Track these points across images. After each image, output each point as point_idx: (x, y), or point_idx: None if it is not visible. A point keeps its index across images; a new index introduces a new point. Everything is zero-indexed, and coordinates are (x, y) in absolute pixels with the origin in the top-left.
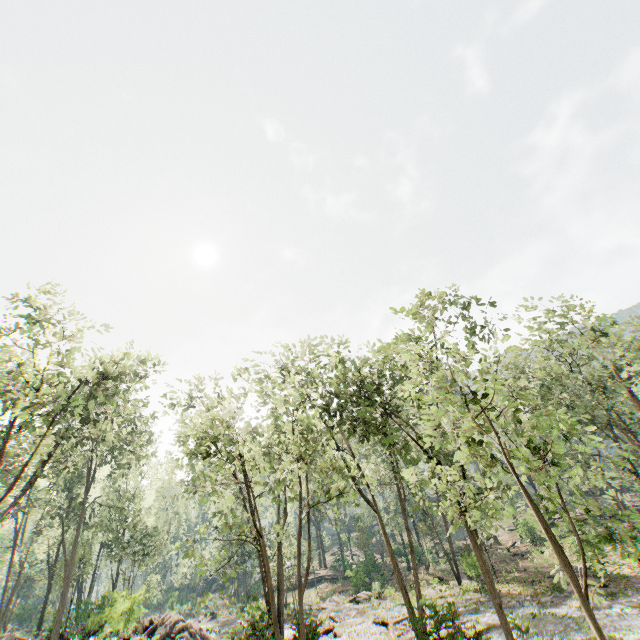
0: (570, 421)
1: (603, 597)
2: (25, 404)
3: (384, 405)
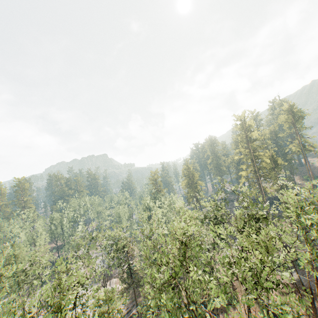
0: None
1: None
2: None
3: (18, 281)
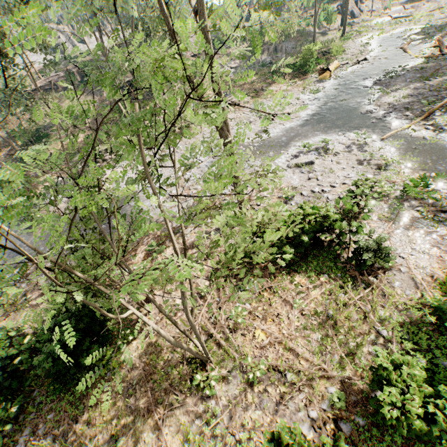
0: None
1: (437, 31)
2: None
3: None
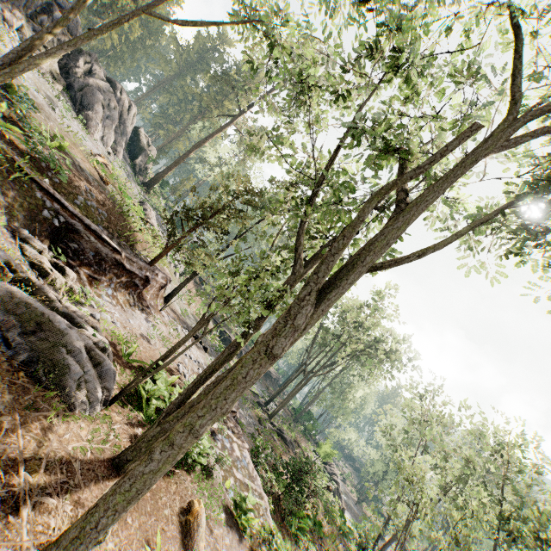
0: None
1: None
2: (352, 347)
3: None
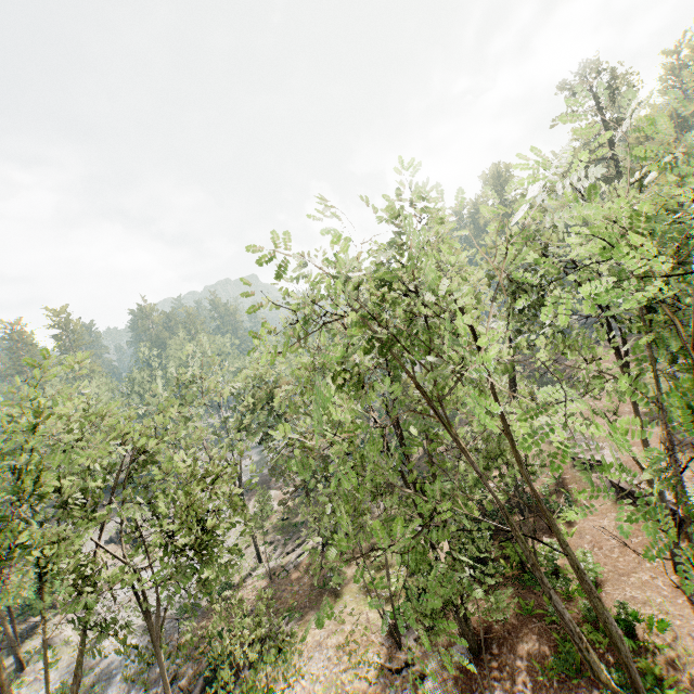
0: (9, 603)
1: None
2: None
3: None
